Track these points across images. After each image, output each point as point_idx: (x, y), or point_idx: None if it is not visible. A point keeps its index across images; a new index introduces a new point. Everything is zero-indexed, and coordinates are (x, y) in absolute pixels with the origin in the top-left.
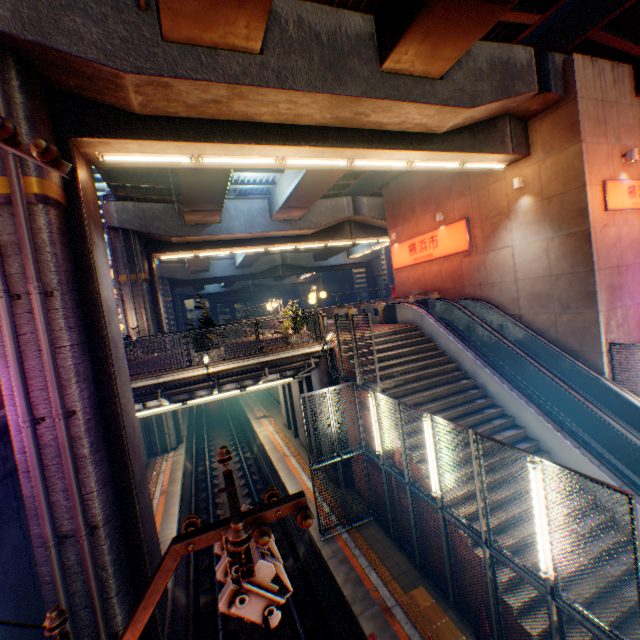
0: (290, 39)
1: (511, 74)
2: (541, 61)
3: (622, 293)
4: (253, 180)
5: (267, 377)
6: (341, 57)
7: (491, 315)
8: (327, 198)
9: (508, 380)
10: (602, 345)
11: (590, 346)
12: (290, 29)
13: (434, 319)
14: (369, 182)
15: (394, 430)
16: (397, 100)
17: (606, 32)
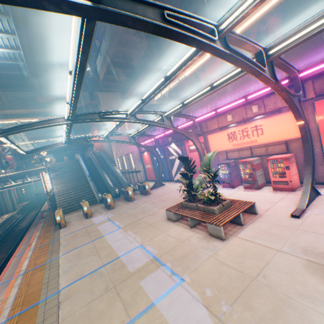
0: (11, 100)
1: (80, 98)
2: (92, 94)
3: (122, 146)
4: None
5: (27, 176)
6: (26, 101)
7: (104, 155)
8: None
9: (87, 168)
10: (115, 159)
11: (114, 159)
12: (11, 98)
13: (80, 157)
14: None
15: (53, 181)
16: (44, 108)
17: (105, 87)
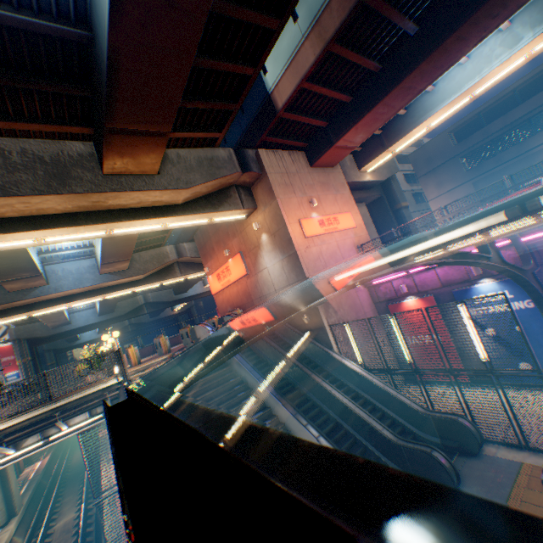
0: (15, 163)
1: (217, 164)
2: (241, 154)
3: None
4: (72, 246)
5: (60, 422)
6: (66, 169)
7: None
8: (154, 248)
9: (258, 371)
10: (327, 327)
11: (321, 329)
12: (15, 157)
13: None
14: (186, 232)
15: None
16: (121, 191)
17: (275, 136)
